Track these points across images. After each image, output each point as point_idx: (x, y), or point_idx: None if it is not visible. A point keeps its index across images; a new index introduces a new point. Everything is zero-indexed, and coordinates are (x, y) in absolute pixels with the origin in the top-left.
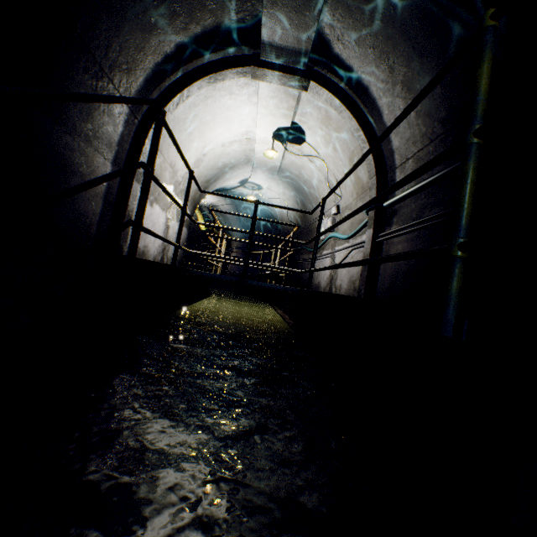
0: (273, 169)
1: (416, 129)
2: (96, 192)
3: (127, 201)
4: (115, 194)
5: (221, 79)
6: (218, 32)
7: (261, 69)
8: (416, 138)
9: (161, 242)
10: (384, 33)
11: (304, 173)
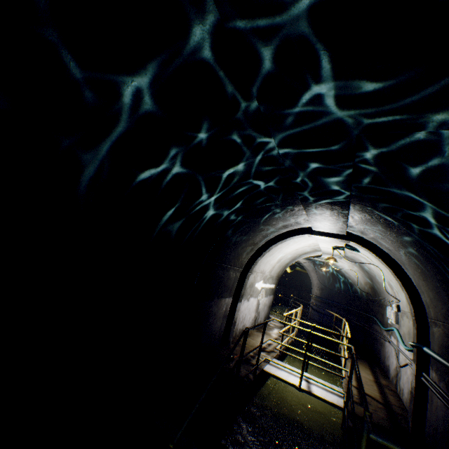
0: (339, 256)
1: (439, 304)
2: (219, 316)
3: (234, 314)
4: (228, 310)
5: (289, 239)
6: (285, 226)
7: (313, 235)
8: (440, 310)
9: (253, 316)
10: (395, 240)
11: (365, 264)
